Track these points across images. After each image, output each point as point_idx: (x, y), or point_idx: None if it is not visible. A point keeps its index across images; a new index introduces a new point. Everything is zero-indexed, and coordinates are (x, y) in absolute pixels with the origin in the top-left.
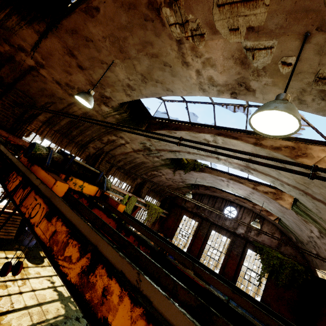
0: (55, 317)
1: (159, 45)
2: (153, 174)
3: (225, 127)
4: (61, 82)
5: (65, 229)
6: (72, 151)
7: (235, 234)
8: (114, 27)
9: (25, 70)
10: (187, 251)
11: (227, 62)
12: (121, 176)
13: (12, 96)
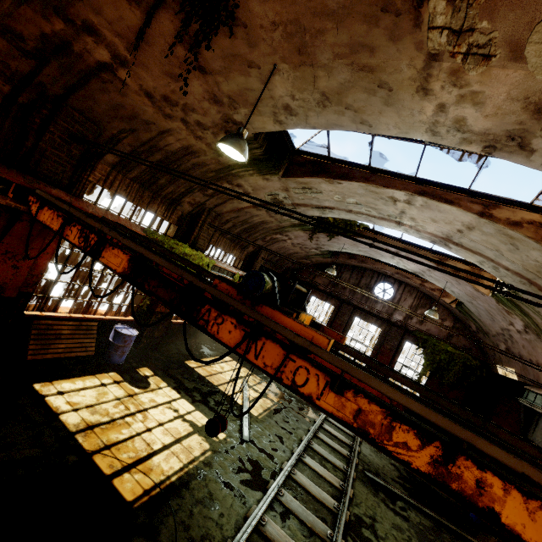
0: (203, 453)
1: (388, 54)
2: (274, 239)
3: (433, 181)
4: (154, 94)
5: (378, 409)
6: (158, 211)
7: (389, 322)
8: (307, 9)
9: (89, 69)
10: None
11: (510, 104)
12: (226, 245)
13: (64, 121)
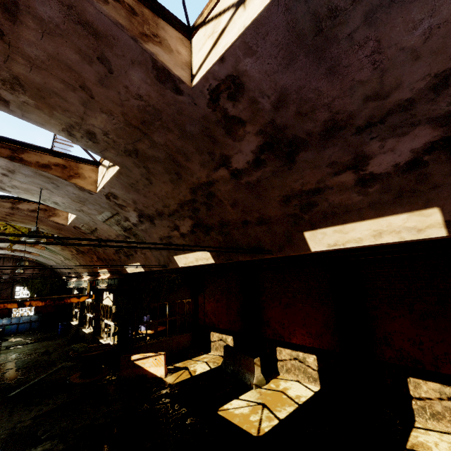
0: None
1: None
2: None
3: None
4: None
5: None
6: None
7: (0, 282)
8: None
9: None
10: None
11: None
12: None
13: None
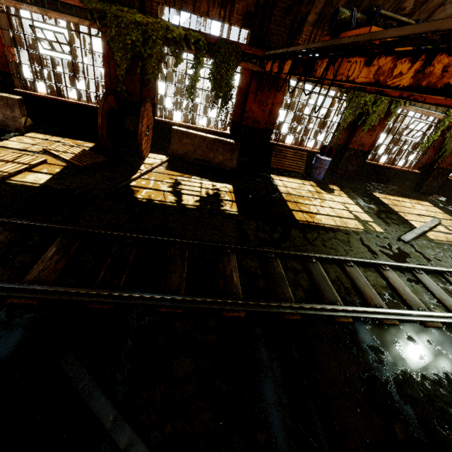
0: (355, 228)
1: None
2: None
3: None
4: None
5: (390, 59)
6: None
7: None
8: None
9: None
10: None
11: None
12: None
13: (280, 3)
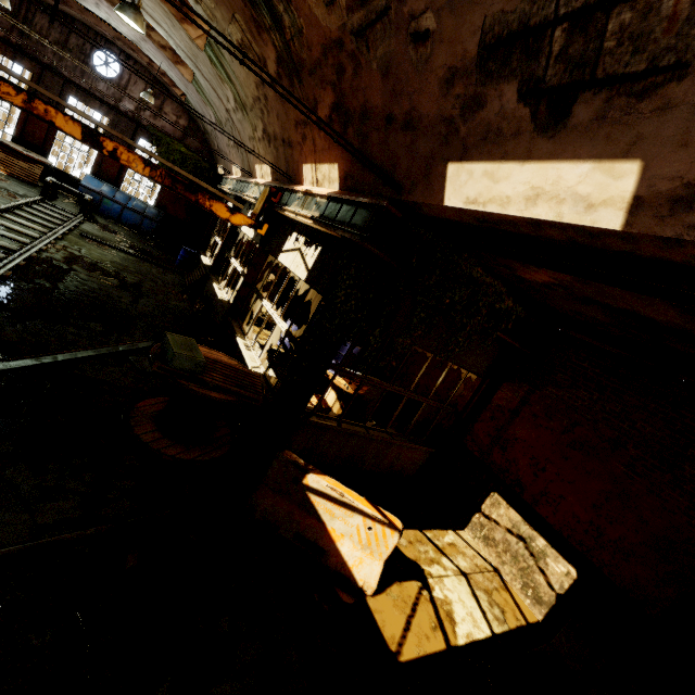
0: None
1: None
2: None
3: None
4: None
5: None
6: None
7: (117, 110)
8: None
9: None
10: (18, 134)
11: None
12: None
13: None
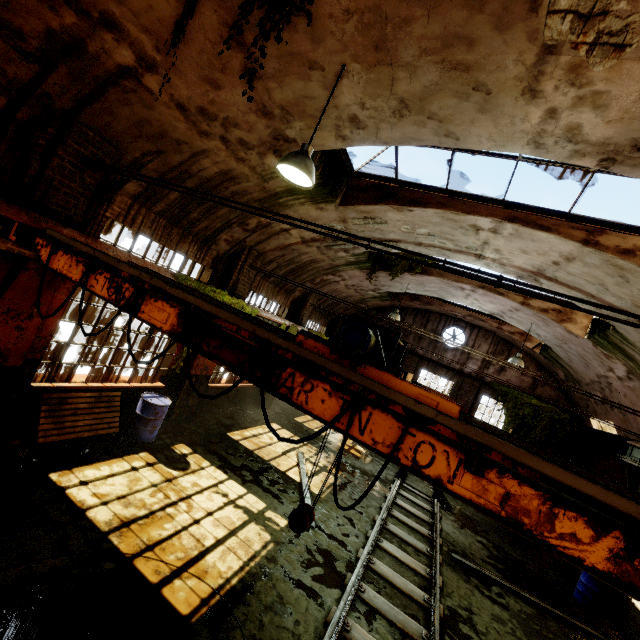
0: (264, 546)
1: (491, 47)
2: (325, 281)
3: (525, 205)
4: (188, 106)
5: (533, 492)
6: (189, 252)
7: (462, 373)
8: None
9: (107, 75)
10: None
11: None
12: (269, 290)
13: (75, 142)
